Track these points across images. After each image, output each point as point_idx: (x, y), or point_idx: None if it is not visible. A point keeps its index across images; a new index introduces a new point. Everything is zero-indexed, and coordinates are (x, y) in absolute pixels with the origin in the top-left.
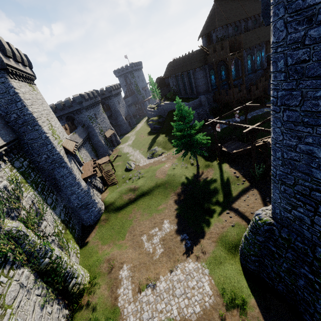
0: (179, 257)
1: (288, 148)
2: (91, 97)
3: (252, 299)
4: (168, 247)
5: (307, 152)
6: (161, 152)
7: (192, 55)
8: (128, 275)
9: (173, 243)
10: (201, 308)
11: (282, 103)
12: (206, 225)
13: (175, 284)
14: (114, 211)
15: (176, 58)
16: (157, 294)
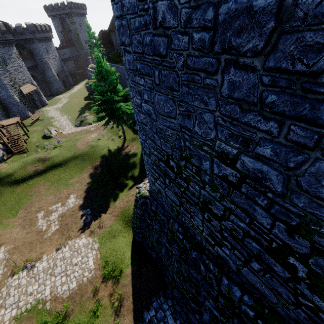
0: (74, 233)
1: (138, 108)
2: None
3: (128, 269)
4: (65, 223)
5: (148, 113)
6: (92, 120)
7: None
8: (3, 258)
9: (73, 218)
10: (78, 284)
11: (121, 40)
12: (113, 199)
13: (58, 262)
14: (10, 185)
15: None
16: (32, 276)
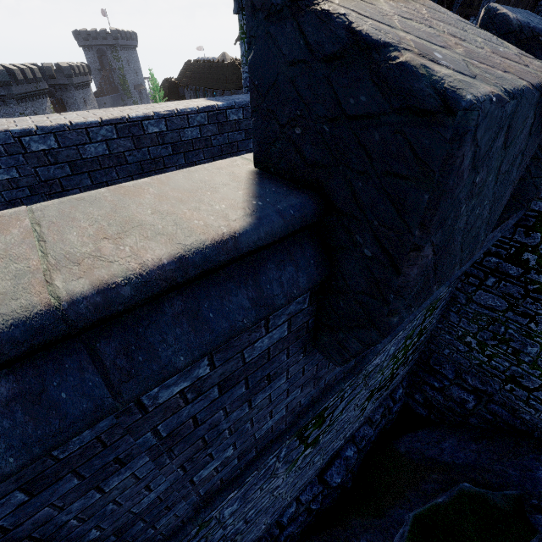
0: None
1: None
2: (29, 78)
3: None
4: None
5: None
6: None
7: (222, 67)
8: None
9: None
10: None
11: None
12: None
13: None
14: None
15: (199, 61)
16: None
